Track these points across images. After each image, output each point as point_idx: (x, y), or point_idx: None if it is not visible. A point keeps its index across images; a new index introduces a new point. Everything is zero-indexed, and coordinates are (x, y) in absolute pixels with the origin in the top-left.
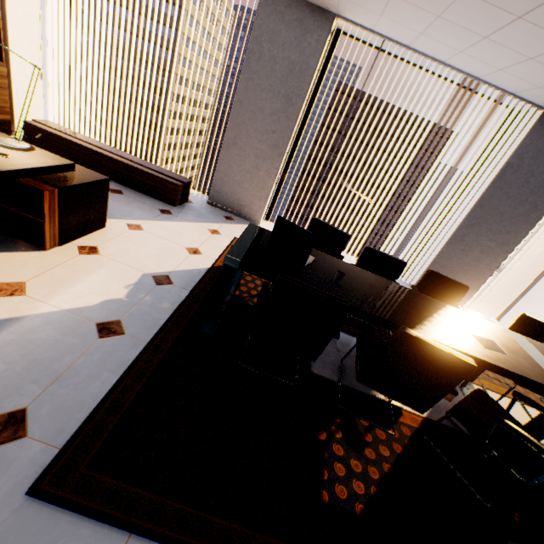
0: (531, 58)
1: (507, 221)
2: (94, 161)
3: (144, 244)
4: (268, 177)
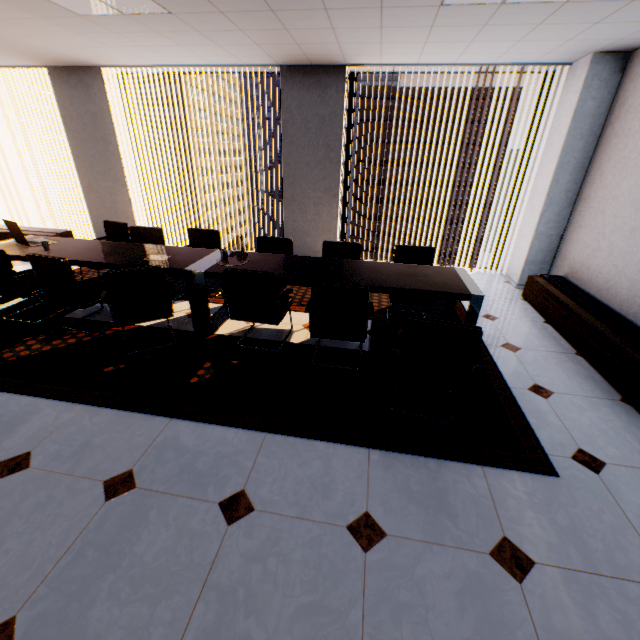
0: (180, 45)
1: (316, 169)
2: None
3: None
4: (126, 206)
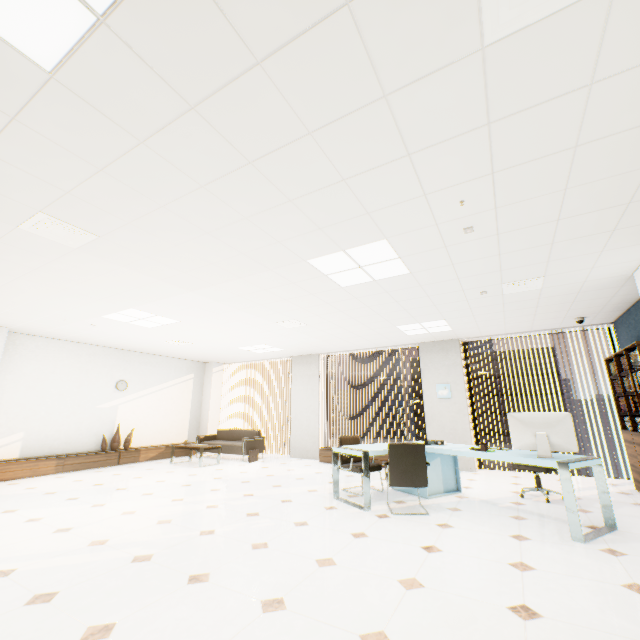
0: None
1: None
2: None
3: None
4: None
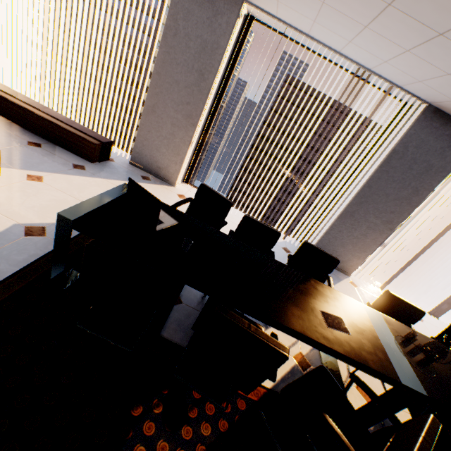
0: (408, 50)
1: (391, 202)
2: (19, 115)
3: (35, 195)
4: (182, 144)
